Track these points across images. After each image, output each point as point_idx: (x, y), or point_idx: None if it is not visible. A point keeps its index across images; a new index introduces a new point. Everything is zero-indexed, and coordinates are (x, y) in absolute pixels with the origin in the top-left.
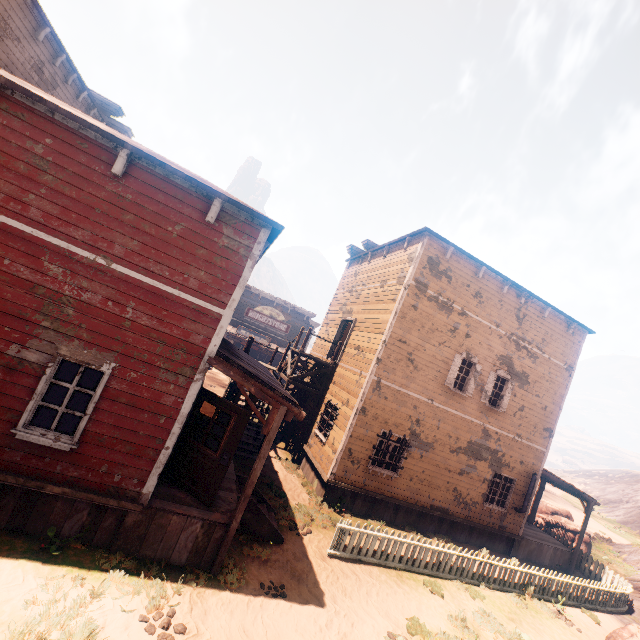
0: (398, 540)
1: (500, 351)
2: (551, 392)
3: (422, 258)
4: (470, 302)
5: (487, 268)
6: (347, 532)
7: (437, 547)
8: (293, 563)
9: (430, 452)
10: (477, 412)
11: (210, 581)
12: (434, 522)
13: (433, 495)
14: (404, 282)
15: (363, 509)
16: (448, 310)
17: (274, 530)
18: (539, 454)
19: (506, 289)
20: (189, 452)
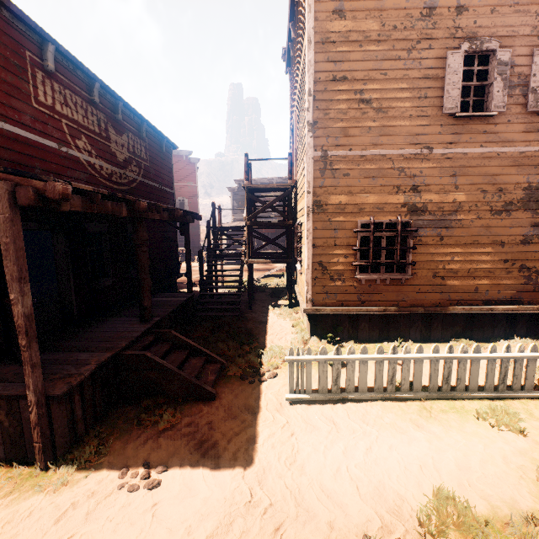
0: (406, 358)
1: None
2: None
3: None
4: None
5: None
6: (308, 365)
7: (494, 353)
8: (215, 425)
9: (454, 227)
10: (527, 134)
11: (27, 481)
12: (500, 323)
13: (483, 286)
14: None
15: (374, 332)
16: None
17: (194, 385)
18: None
19: None
20: (9, 316)
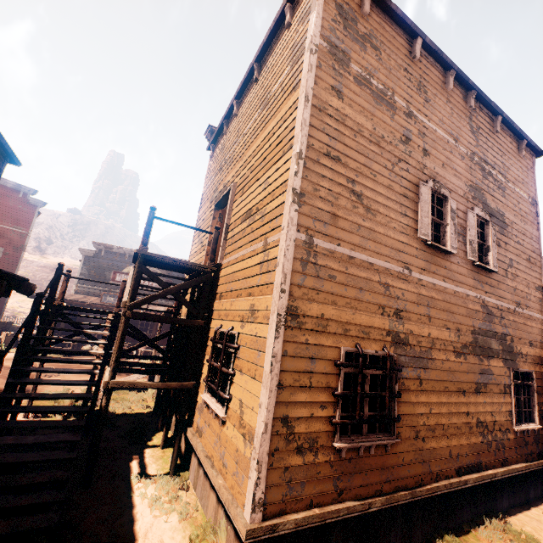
0: None
1: (468, 179)
2: (528, 236)
3: (327, 2)
4: (415, 97)
5: (423, 43)
6: None
7: None
8: None
9: (430, 368)
10: (468, 279)
11: None
12: (466, 498)
13: (455, 448)
14: (306, 44)
15: None
16: (389, 106)
17: None
18: (541, 325)
19: (452, 82)
20: None
